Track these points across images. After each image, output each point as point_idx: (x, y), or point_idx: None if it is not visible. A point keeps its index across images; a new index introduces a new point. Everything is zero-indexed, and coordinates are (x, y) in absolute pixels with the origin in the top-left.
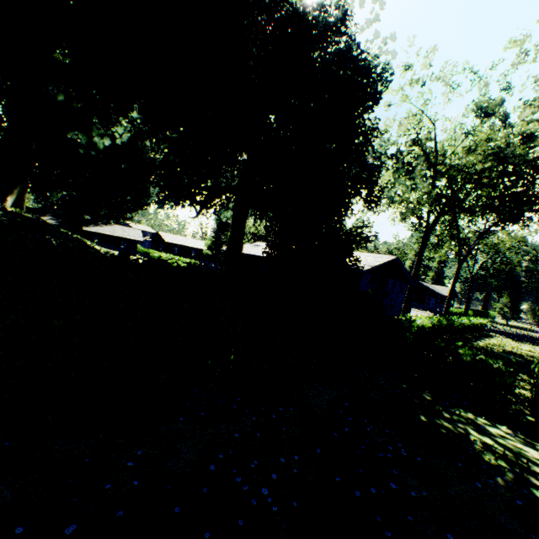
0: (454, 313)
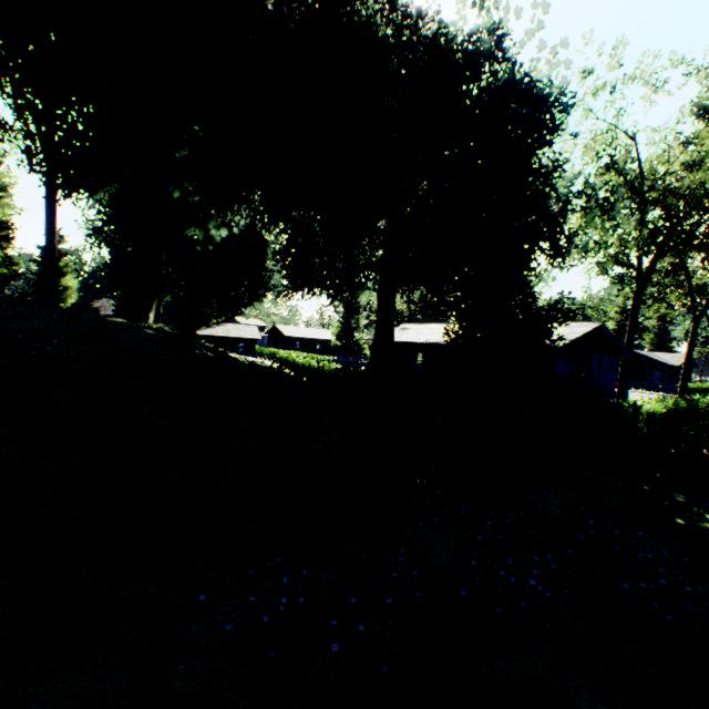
0: (693, 390)
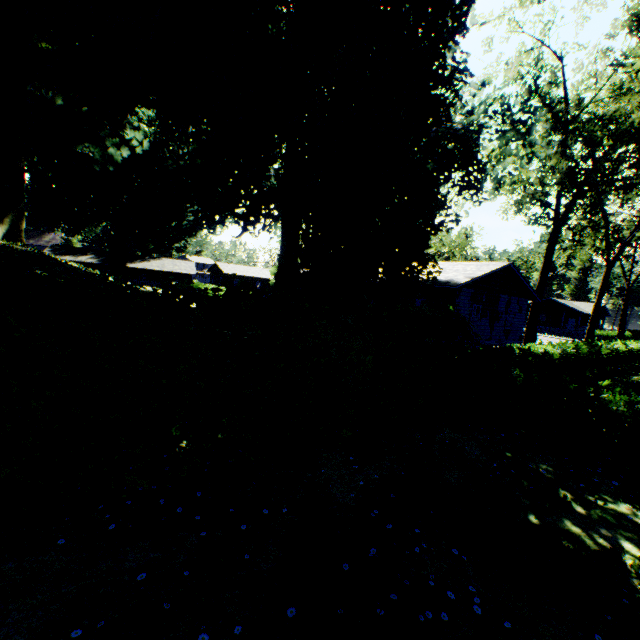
0: (603, 337)
